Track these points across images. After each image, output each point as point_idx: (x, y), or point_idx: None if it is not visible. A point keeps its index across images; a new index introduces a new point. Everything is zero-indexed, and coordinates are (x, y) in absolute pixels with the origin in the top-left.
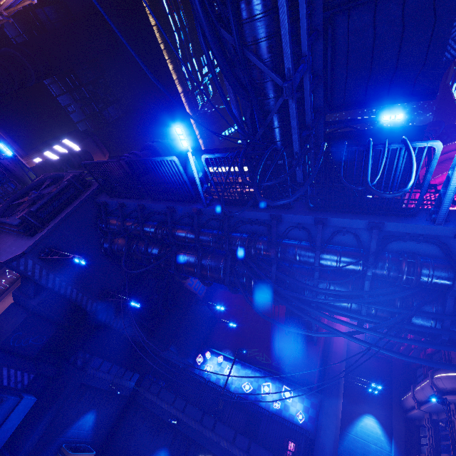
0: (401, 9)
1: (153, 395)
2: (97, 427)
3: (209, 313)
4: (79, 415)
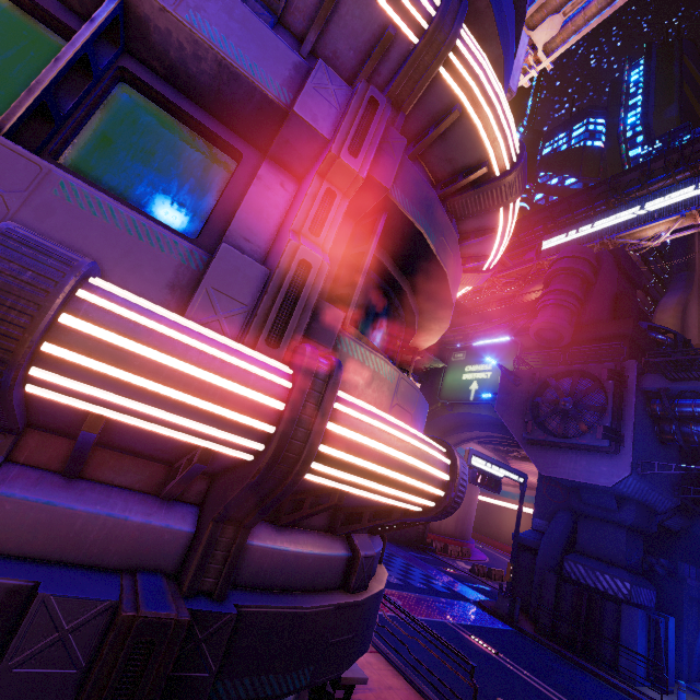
0: None
1: None
2: None
3: None
4: (695, 631)
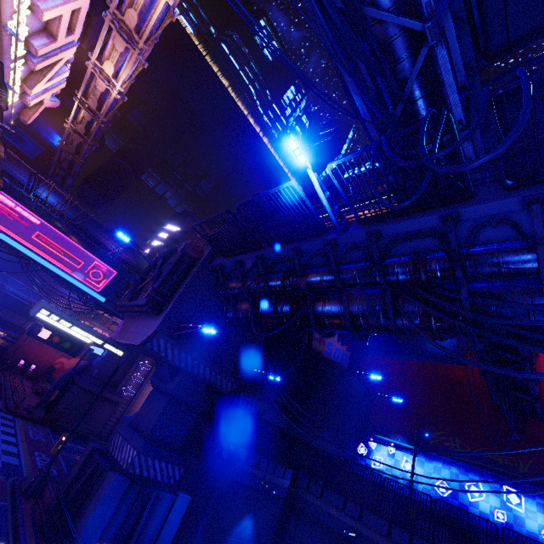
0: None
1: (315, 496)
2: (258, 536)
3: (361, 388)
4: (235, 519)
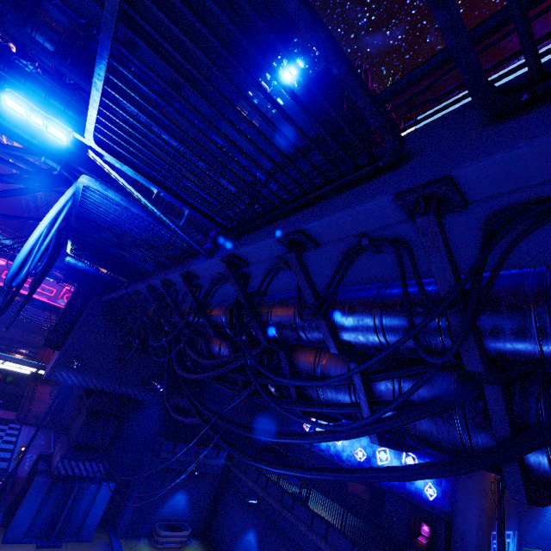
0: None
1: (241, 471)
2: (193, 505)
3: None
4: (167, 495)
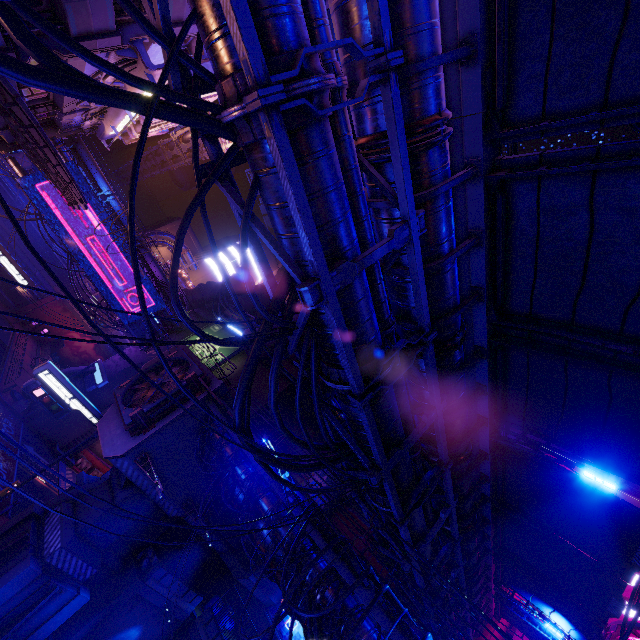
0: (606, 378)
1: (207, 637)
2: None
3: None
4: (125, 626)
